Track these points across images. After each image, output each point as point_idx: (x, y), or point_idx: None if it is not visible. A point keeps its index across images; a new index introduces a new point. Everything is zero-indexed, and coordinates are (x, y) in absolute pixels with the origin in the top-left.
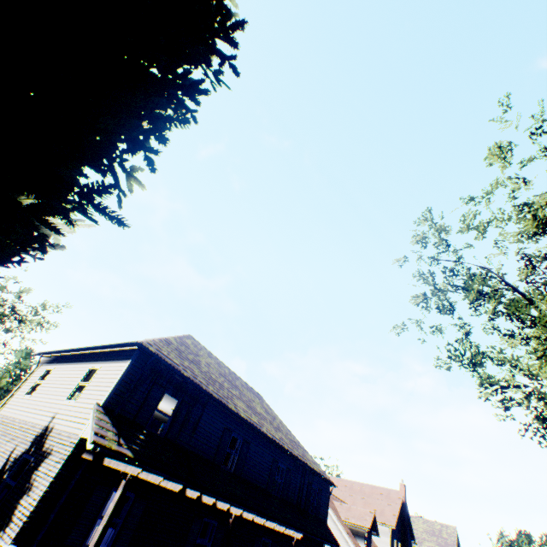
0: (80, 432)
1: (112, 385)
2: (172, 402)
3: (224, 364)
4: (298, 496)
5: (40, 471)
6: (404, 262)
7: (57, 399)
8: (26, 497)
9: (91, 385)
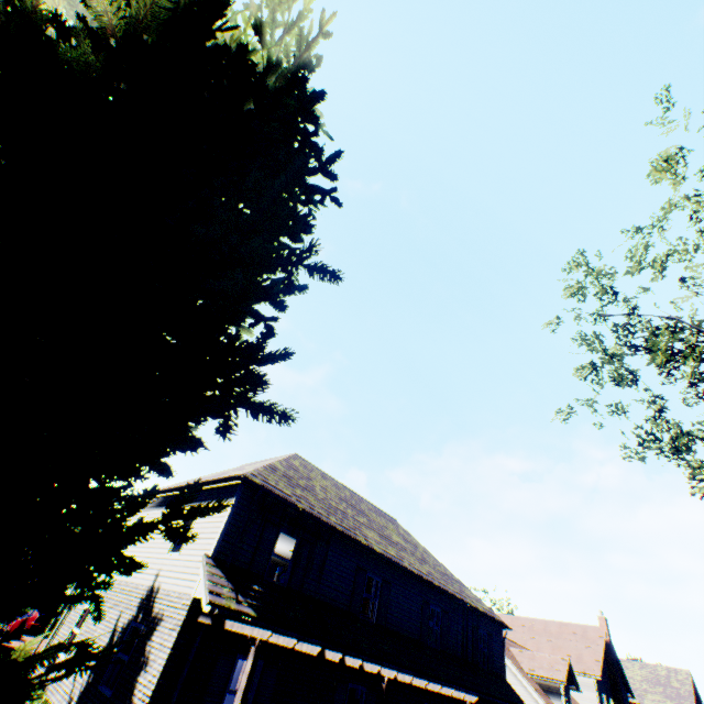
0: (192, 591)
1: (218, 531)
2: (287, 540)
3: (342, 485)
4: (462, 645)
5: (154, 641)
6: (558, 325)
7: (158, 552)
8: (144, 673)
9: (194, 532)
